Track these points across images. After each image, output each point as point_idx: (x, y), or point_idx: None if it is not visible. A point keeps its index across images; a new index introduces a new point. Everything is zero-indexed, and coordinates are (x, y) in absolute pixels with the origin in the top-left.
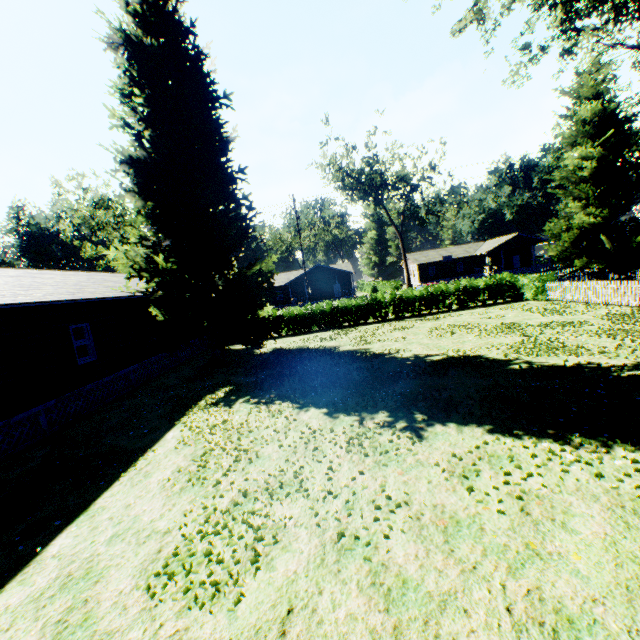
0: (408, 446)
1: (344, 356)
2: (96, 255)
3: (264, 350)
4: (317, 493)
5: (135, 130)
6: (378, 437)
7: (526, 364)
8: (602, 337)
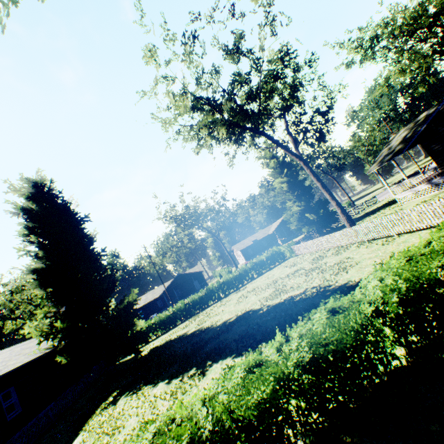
0: (197, 383)
1: (188, 337)
2: (16, 327)
3: (145, 352)
4: None
5: (34, 254)
6: (186, 385)
7: (266, 307)
8: (303, 276)
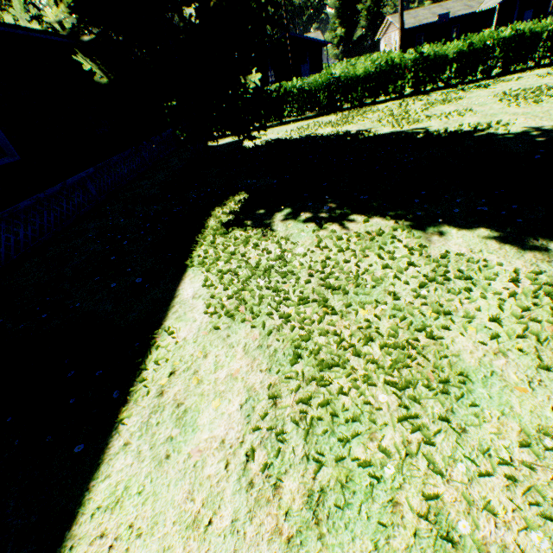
0: None
1: (397, 140)
2: None
3: (255, 144)
4: None
5: None
6: None
7: None
8: None
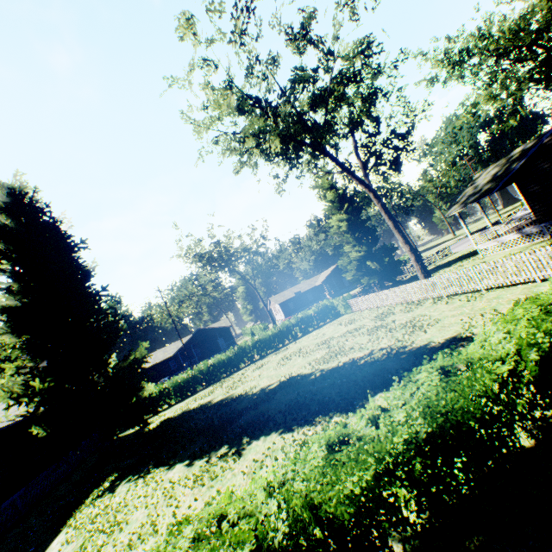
0: (231, 465)
1: (213, 407)
2: None
3: (153, 425)
4: (164, 529)
5: (5, 287)
6: (216, 467)
7: (320, 372)
8: (365, 335)
